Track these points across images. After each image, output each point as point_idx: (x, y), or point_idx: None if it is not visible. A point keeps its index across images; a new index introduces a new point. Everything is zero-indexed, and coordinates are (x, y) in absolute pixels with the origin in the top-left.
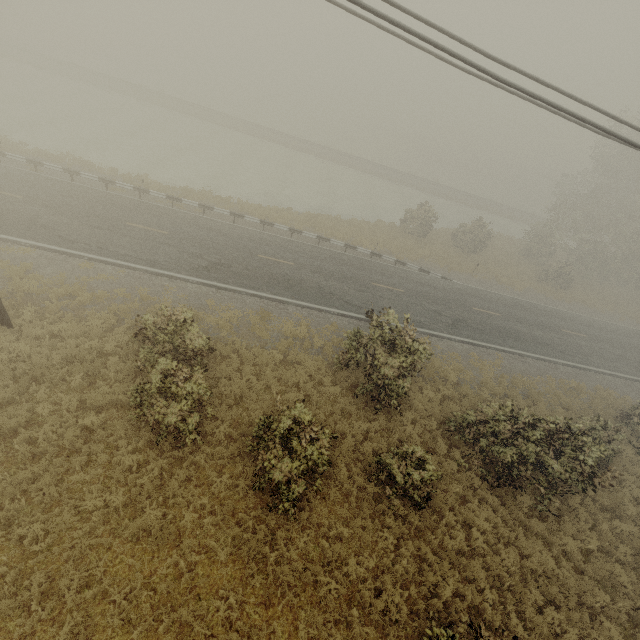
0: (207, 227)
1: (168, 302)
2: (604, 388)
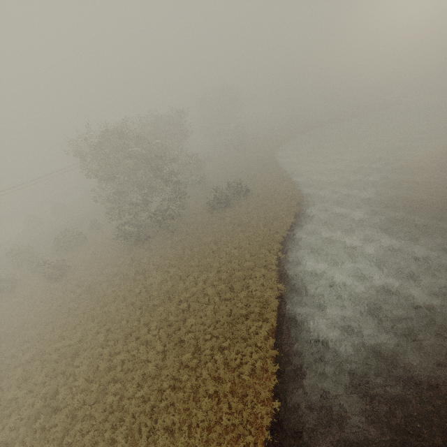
0: None
1: None
2: None
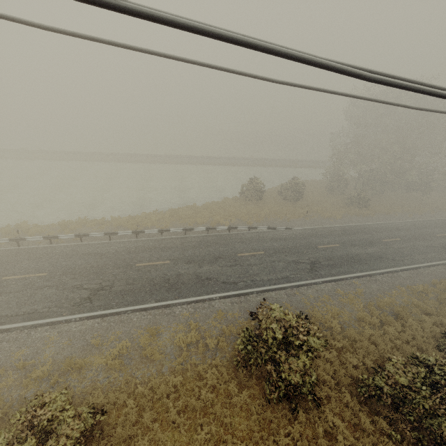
0: (85, 253)
1: (49, 358)
2: (437, 279)
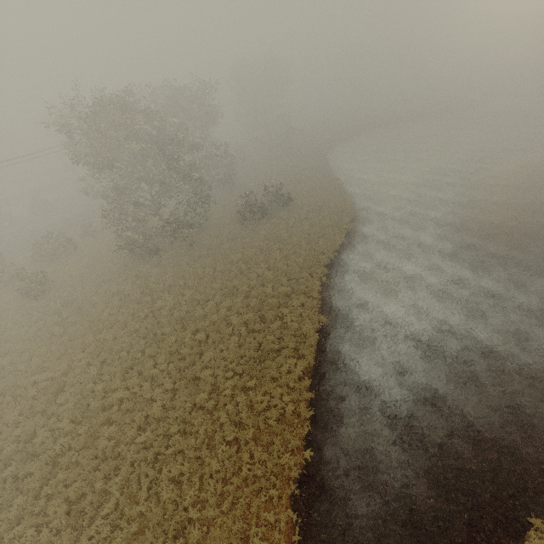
0: None
1: None
2: None
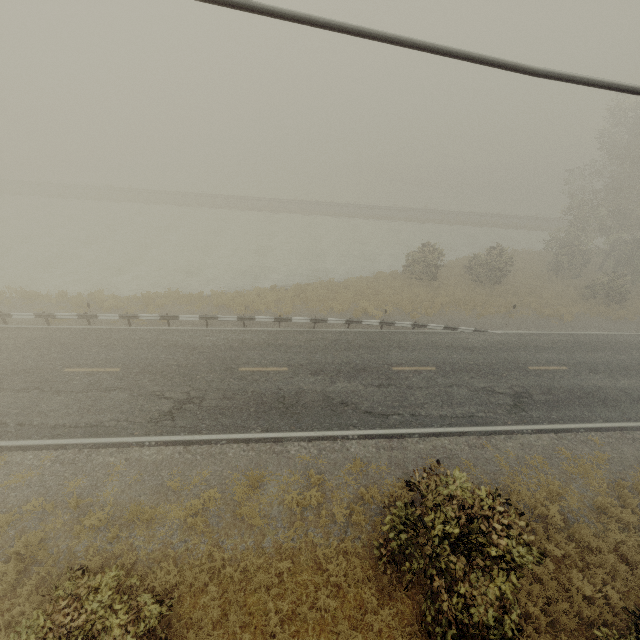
0: (172, 344)
1: (111, 497)
2: None
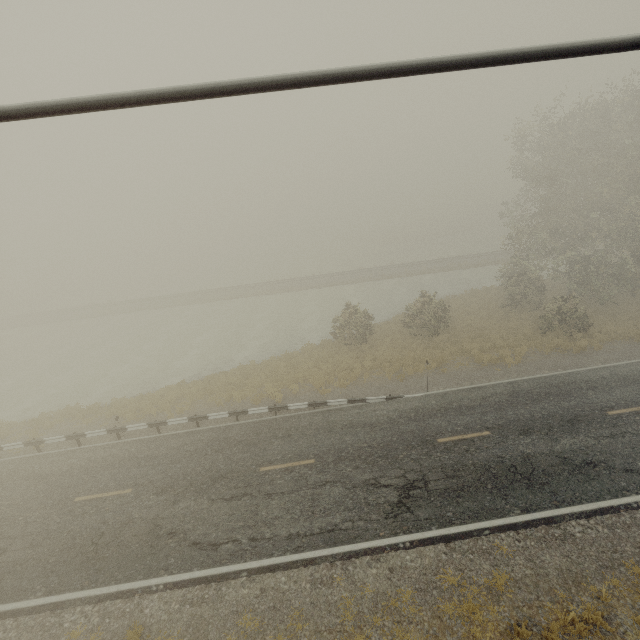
0: (25, 475)
1: None
2: None
